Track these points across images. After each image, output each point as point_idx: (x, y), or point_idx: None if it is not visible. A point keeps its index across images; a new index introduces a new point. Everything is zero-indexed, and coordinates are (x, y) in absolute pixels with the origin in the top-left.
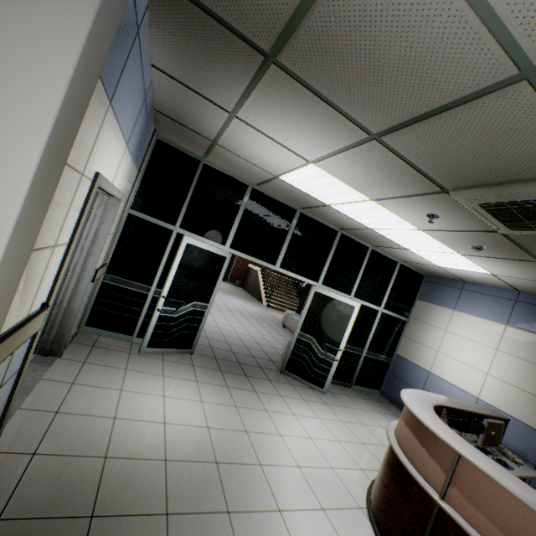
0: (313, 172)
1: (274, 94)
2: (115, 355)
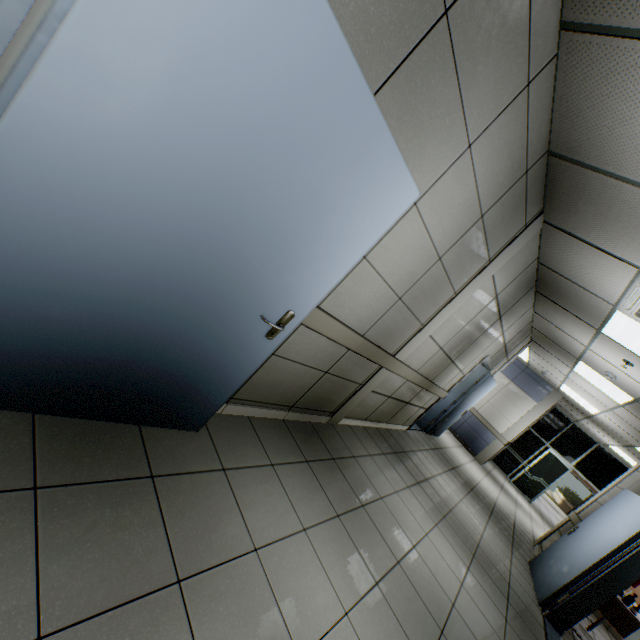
0: (618, 449)
1: (591, 422)
2: (500, 474)
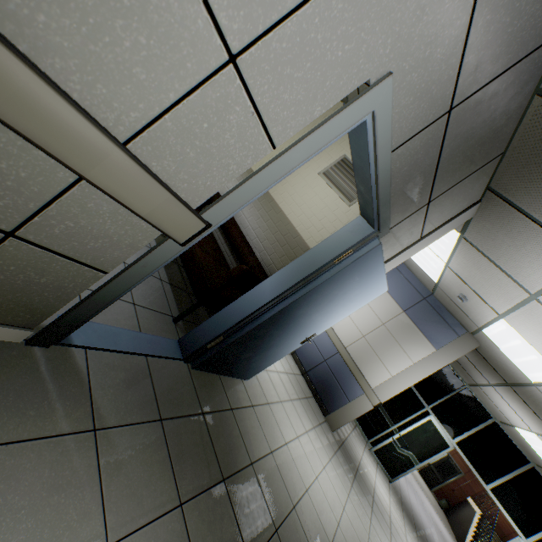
0: (535, 438)
1: (510, 393)
2: (361, 439)
